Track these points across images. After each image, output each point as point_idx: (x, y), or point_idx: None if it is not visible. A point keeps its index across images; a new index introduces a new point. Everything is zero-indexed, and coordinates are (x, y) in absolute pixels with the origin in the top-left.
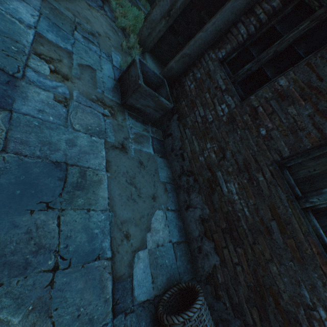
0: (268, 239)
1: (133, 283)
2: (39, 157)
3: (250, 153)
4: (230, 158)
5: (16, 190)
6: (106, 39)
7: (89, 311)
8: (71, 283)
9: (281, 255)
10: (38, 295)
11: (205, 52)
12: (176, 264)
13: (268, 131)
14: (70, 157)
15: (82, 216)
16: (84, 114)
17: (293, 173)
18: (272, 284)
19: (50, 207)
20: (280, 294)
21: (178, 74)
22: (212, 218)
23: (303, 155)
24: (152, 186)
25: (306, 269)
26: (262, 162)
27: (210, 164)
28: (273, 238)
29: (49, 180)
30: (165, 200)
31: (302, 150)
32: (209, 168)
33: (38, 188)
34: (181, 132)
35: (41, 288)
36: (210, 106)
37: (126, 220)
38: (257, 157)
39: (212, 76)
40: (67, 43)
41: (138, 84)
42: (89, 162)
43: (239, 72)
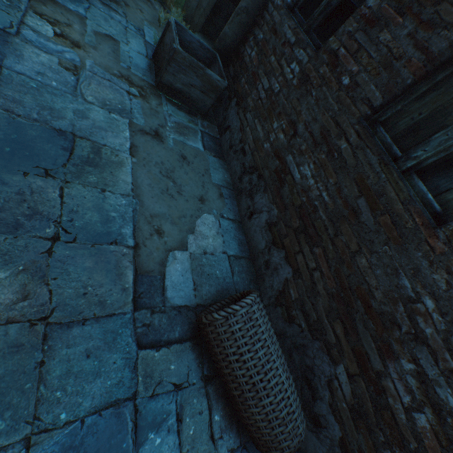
0: (354, 224)
1: (164, 282)
2: (36, 120)
3: (328, 116)
4: (303, 132)
5: (5, 147)
6: (137, 11)
7: (99, 293)
8: (76, 259)
9: (372, 241)
10: (31, 258)
11: (269, 2)
12: (231, 279)
13: (353, 77)
14: (79, 129)
15: (93, 195)
16: (100, 87)
17: (389, 128)
18: (360, 283)
19: (50, 175)
20: (371, 293)
21: (234, 44)
22: (282, 220)
23: (403, 97)
24: (199, 186)
25: (407, 249)
26: (346, 122)
27: (278, 149)
28: (361, 221)
29: (49, 147)
30: (219, 206)
31: (400, 89)
32: (277, 154)
33: (34, 152)
34: (241, 120)
35: (36, 253)
36: (276, 72)
37: (158, 215)
38: (339, 118)
39: (278, 31)
40: (78, 6)
41: (173, 49)
42: (105, 139)
43: (314, 13)
